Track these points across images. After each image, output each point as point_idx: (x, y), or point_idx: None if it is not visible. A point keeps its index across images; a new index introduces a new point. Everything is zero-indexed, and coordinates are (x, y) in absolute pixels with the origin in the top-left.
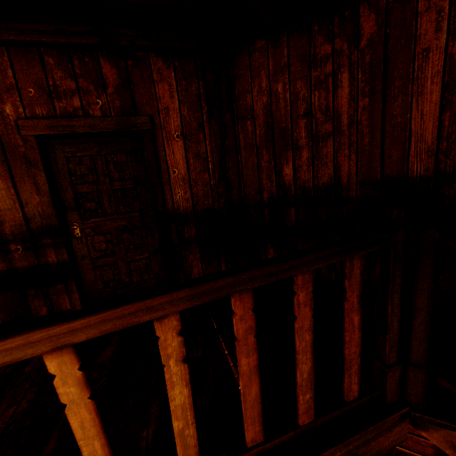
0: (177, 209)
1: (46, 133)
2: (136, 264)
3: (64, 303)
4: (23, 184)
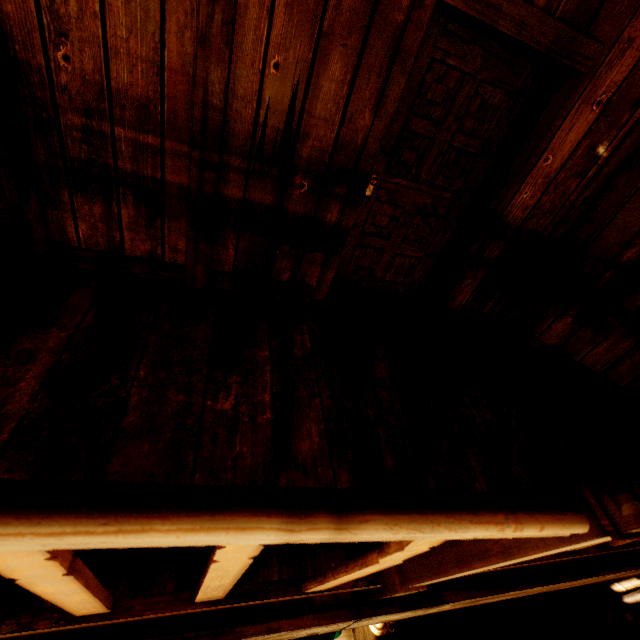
0: (505, 215)
1: (456, 6)
2: (401, 261)
3: (310, 276)
4: (364, 85)
